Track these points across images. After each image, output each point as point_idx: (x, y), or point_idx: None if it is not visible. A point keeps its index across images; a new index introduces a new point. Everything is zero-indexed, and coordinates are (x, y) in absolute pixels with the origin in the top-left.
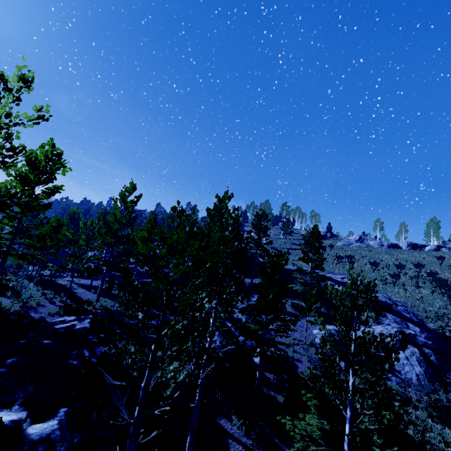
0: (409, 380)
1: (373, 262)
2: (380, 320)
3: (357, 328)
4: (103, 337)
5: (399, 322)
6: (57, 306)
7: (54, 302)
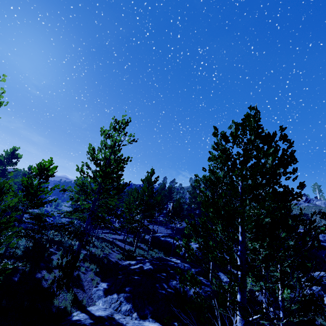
0: None
1: None
2: None
3: None
4: (166, 275)
5: None
6: (118, 254)
7: (114, 251)
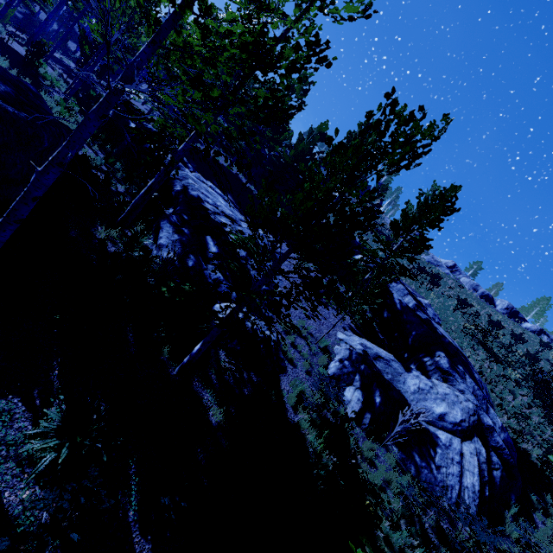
0: (463, 502)
1: (464, 300)
2: (452, 379)
3: (408, 367)
4: None
5: (479, 397)
6: None
7: None
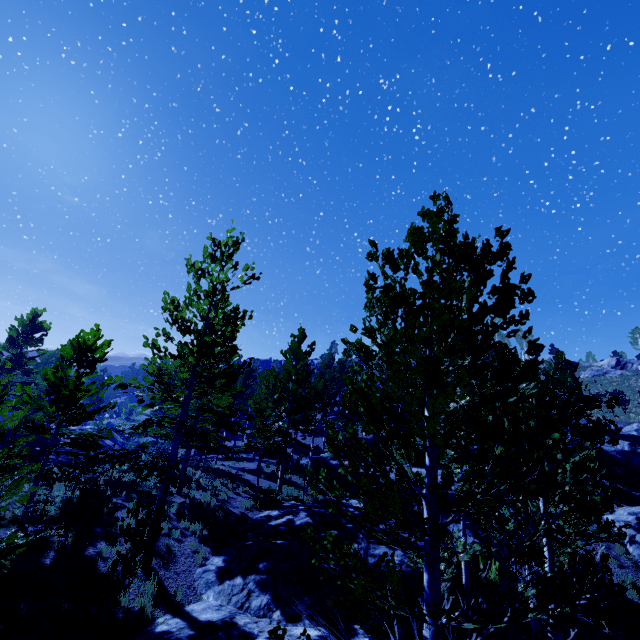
0: None
1: None
2: None
3: None
4: (339, 534)
5: None
6: (246, 498)
7: (239, 493)
